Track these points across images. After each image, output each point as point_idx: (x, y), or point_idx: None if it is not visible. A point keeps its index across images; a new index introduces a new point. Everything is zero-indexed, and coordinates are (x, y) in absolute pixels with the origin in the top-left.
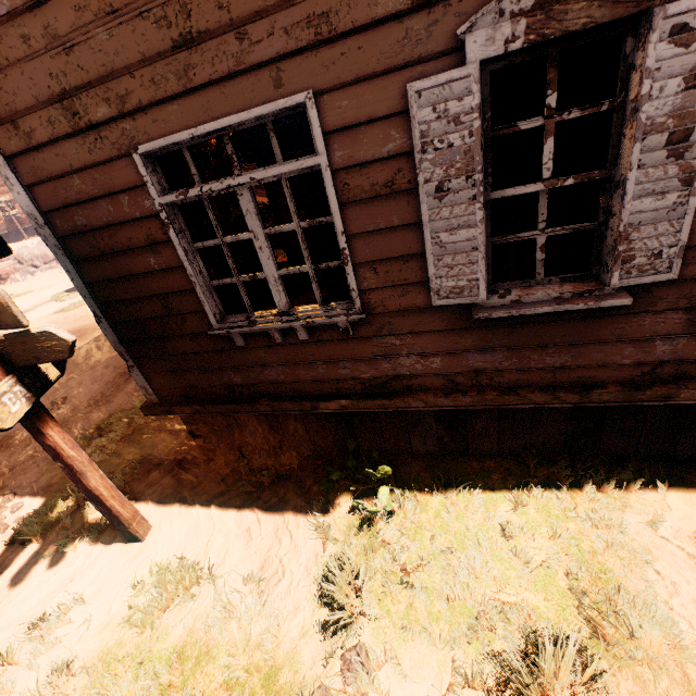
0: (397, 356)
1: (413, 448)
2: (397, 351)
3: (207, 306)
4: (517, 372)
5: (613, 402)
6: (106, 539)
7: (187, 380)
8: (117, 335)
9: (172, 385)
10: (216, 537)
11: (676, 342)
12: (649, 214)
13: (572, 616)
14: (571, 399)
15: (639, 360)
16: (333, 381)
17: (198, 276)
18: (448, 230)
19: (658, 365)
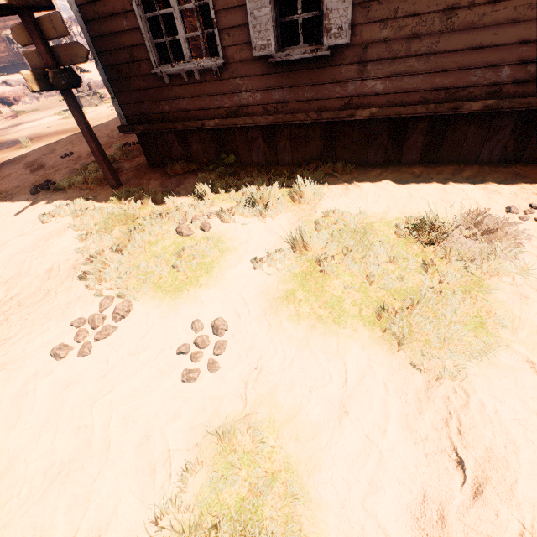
0: (241, 92)
1: (253, 161)
2: (241, 89)
3: (151, 55)
4: (294, 103)
5: (331, 119)
6: (100, 188)
7: (142, 109)
8: (106, 75)
9: (134, 113)
10: (152, 186)
11: (356, 84)
12: (335, 4)
13: (288, 197)
14: (314, 117)
15: (343, 95)
16: (212, 110)
17: (147, 35)
18: (257, 9)
19: (351, 99)
